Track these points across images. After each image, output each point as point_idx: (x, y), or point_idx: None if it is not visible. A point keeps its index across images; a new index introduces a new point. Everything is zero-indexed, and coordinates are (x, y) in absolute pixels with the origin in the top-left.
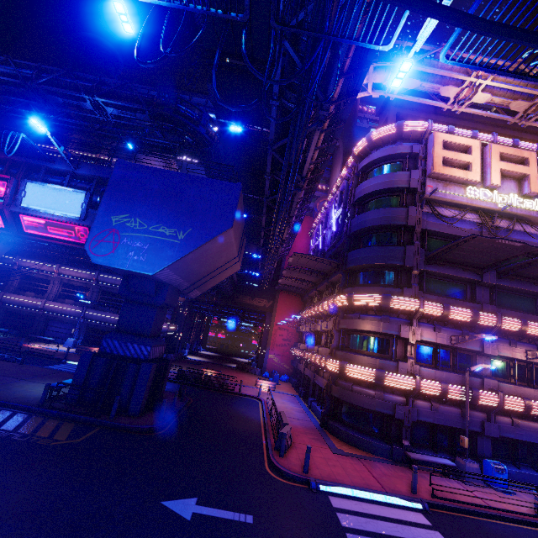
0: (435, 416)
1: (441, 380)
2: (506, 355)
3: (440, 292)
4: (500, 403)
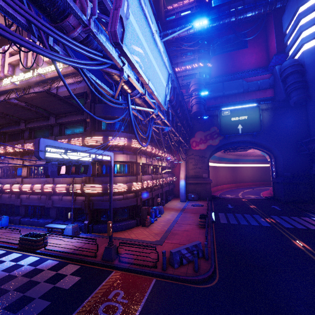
0: (1, 200)
1: (3, 183)
2: (27, 164)
3: (14, 139)
4: (10, 189)
